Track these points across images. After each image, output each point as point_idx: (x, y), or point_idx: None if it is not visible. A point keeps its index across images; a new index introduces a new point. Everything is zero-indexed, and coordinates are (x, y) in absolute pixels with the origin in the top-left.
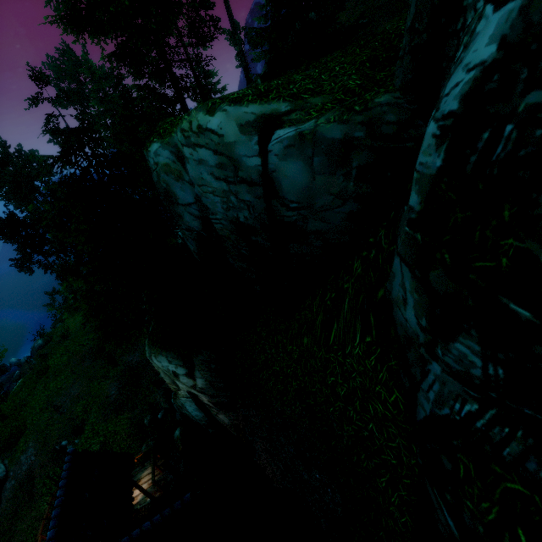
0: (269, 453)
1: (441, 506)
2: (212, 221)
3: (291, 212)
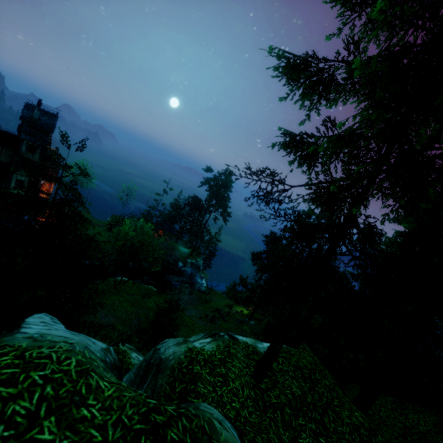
0: None
1: None
2: None
3: None
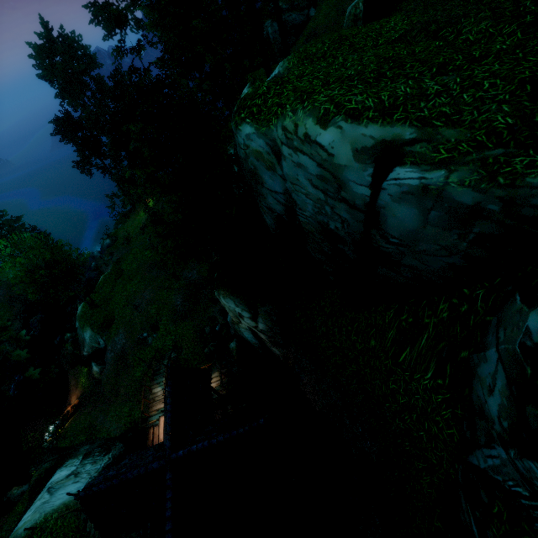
0: (315, 389)
1: (470, 516)
2: (298, 213)
3: (389, 246)
